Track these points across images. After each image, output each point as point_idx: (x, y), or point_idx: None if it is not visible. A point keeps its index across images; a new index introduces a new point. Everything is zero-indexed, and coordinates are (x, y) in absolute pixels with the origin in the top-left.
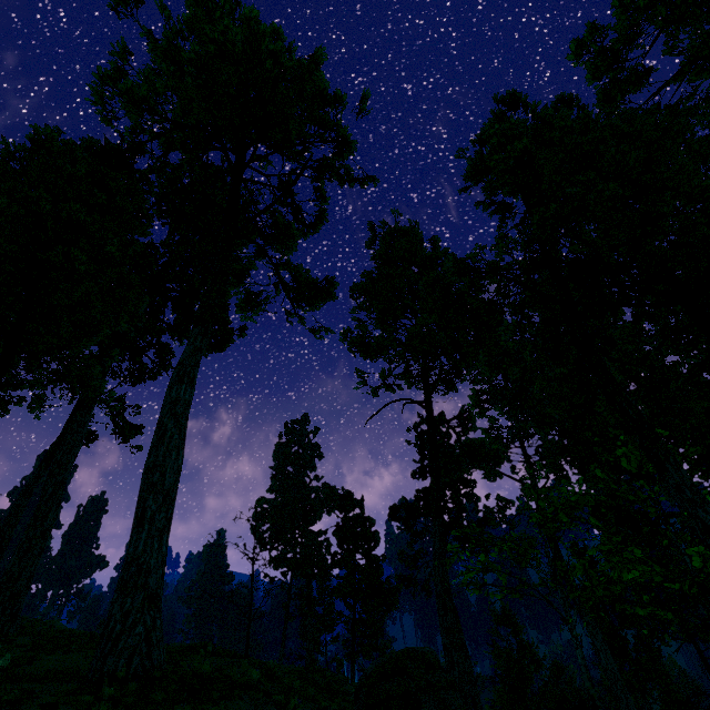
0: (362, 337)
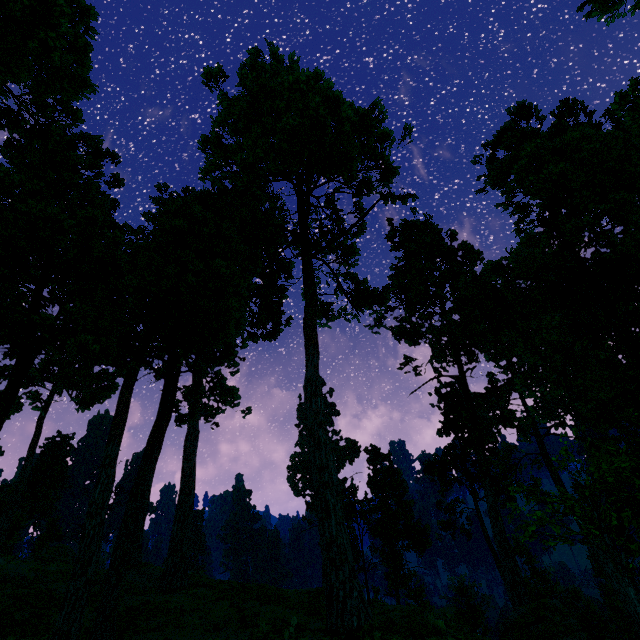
0: (406, 328)
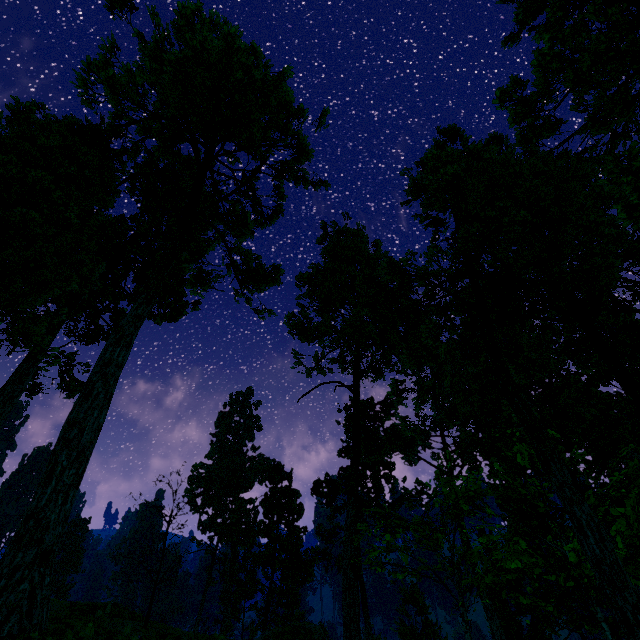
0: (302, 322)
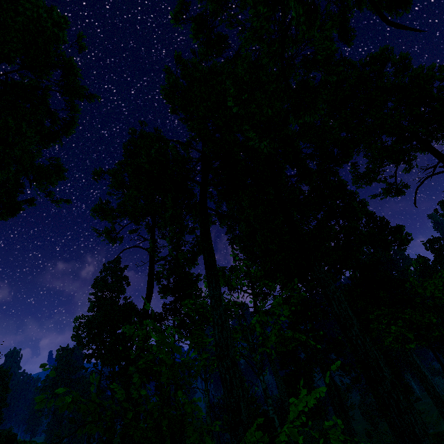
0: (99, 206)
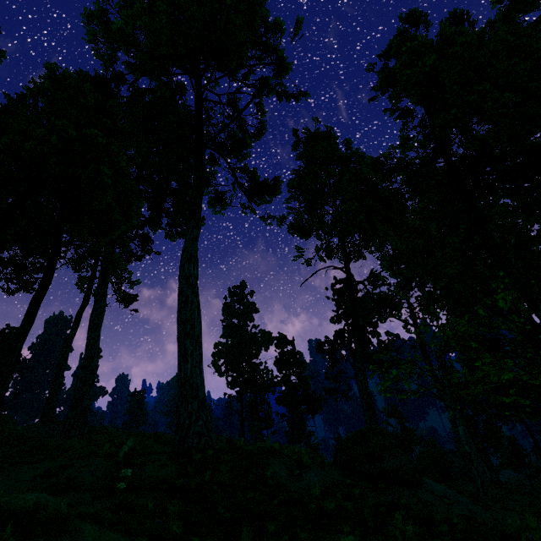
0: (298, 222)
